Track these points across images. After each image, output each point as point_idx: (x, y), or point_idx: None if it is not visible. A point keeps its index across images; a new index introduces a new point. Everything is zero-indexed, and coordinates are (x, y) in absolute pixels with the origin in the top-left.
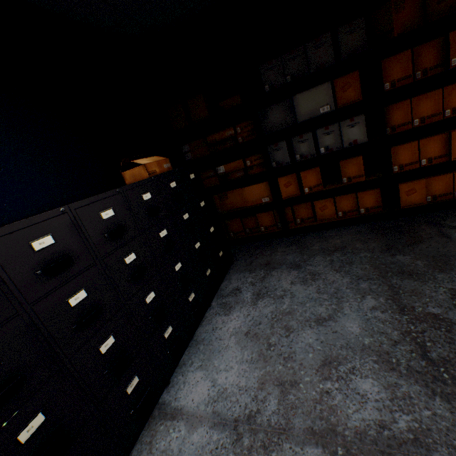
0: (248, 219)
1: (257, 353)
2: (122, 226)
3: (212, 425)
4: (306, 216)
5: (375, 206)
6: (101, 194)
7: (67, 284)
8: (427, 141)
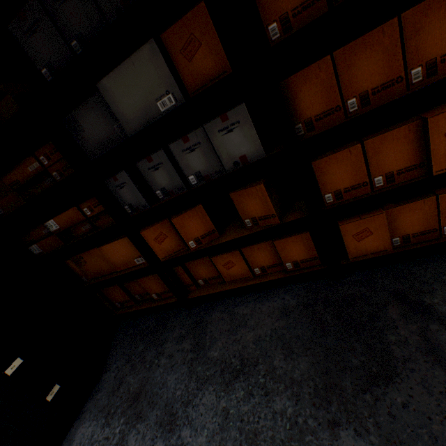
0: (131, 283)
1: None
2: None
3: None
4: (209, 276)
5: (309, 259)
6: None
7: None
8: (380, 141)
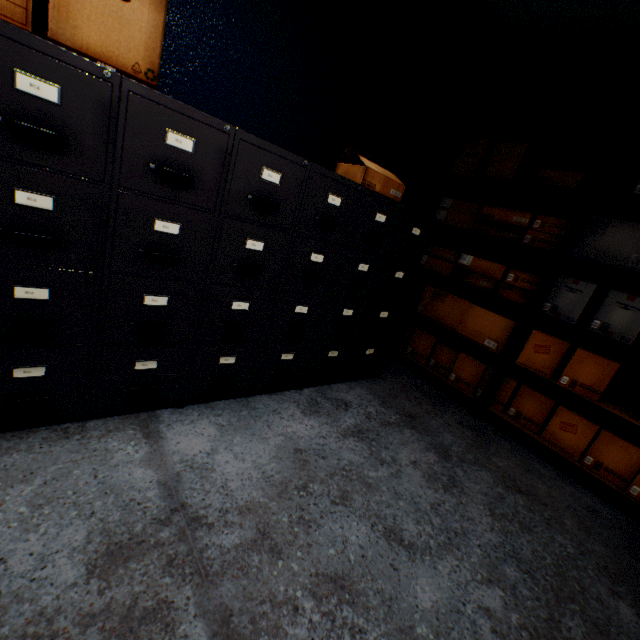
0: (445, 349)
1: (283, 478)
2: (275, 203)
3: (162, 482)
4: (528, 415)
5: None
6: (282, 150)
7: (168, 204)
8: None
